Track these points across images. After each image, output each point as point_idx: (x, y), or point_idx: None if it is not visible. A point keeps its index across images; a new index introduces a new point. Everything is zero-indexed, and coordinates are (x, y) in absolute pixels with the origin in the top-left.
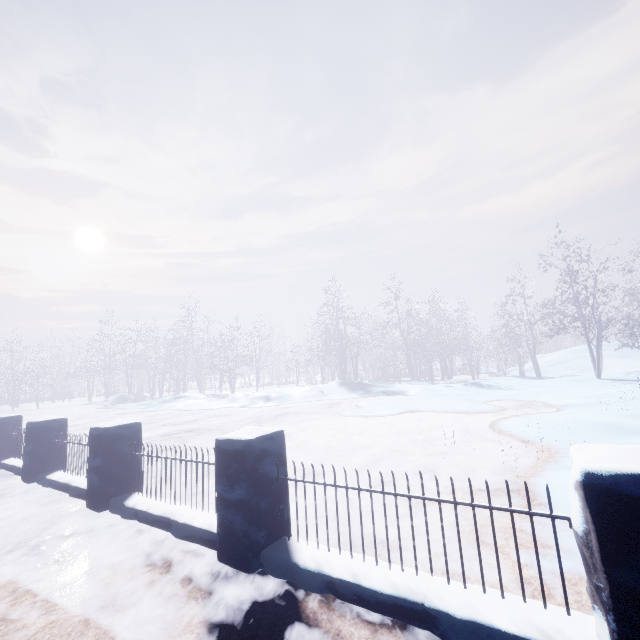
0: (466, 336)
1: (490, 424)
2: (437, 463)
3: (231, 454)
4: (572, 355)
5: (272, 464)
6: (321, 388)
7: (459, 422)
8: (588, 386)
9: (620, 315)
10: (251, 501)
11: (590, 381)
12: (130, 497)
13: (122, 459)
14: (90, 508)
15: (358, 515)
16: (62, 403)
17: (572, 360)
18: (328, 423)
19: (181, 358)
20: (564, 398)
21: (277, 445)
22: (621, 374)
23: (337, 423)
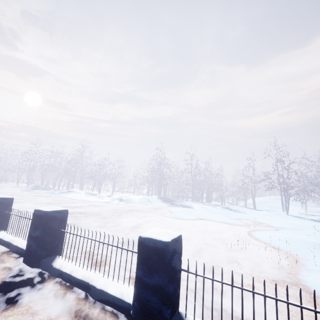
0: (222, 183)
1: (248, 233)
2: (235, 256)
3: (152, 250)
4: (269, 200)
5: (177, 259)
6: (149, 198)
7: (230, 229)
8: (285, 218)
9: (302, 185)
10: (166, 287)
11: (283, 215)
12: (55, 259)
13: (53, 233)
14: (26, 264)
15: (210, 292)
16: (0, 184)
17: (268, 202)
18: (159, 219)
19: (74, 170)
20: (276, 223)
21: (180, 245)
22: (297, 214)
23: (164, 220)
